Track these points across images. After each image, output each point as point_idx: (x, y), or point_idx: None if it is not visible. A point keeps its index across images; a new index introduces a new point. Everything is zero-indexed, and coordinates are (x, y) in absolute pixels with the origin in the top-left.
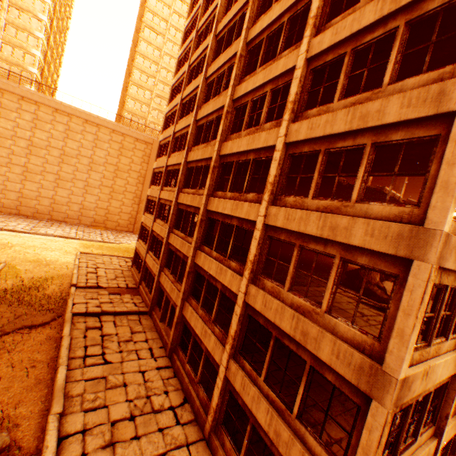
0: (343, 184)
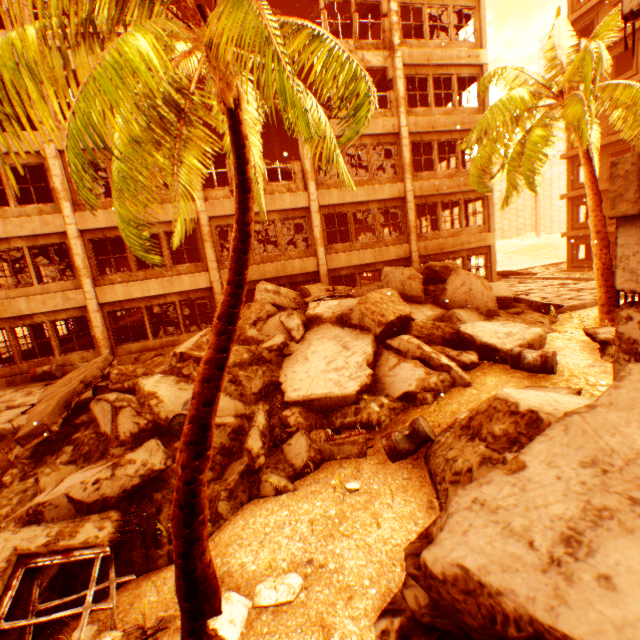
0: None
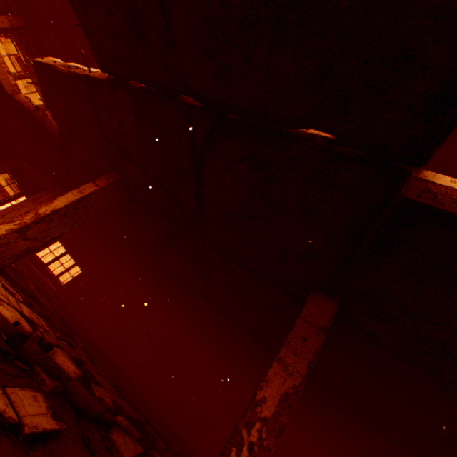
0: (39, 116)
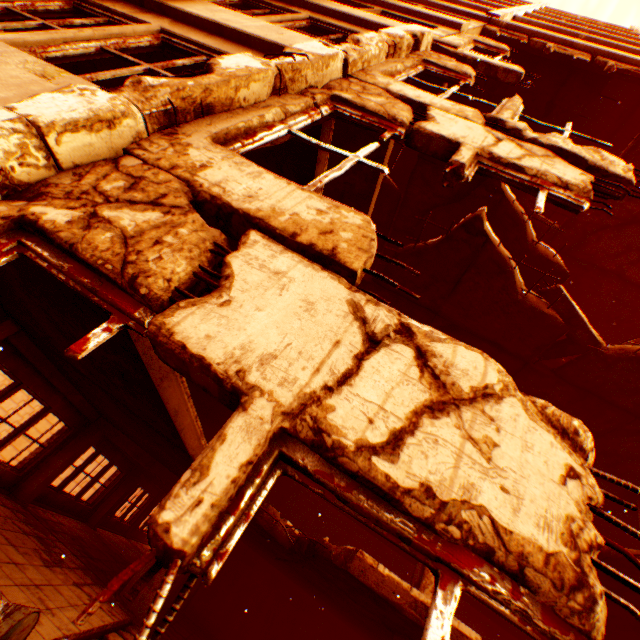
0: (263, 519)
